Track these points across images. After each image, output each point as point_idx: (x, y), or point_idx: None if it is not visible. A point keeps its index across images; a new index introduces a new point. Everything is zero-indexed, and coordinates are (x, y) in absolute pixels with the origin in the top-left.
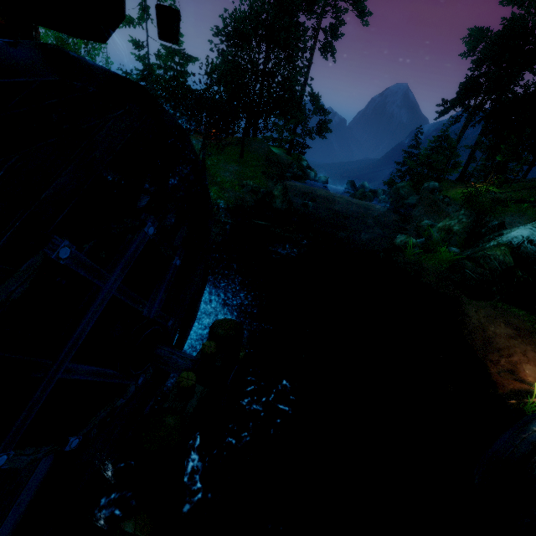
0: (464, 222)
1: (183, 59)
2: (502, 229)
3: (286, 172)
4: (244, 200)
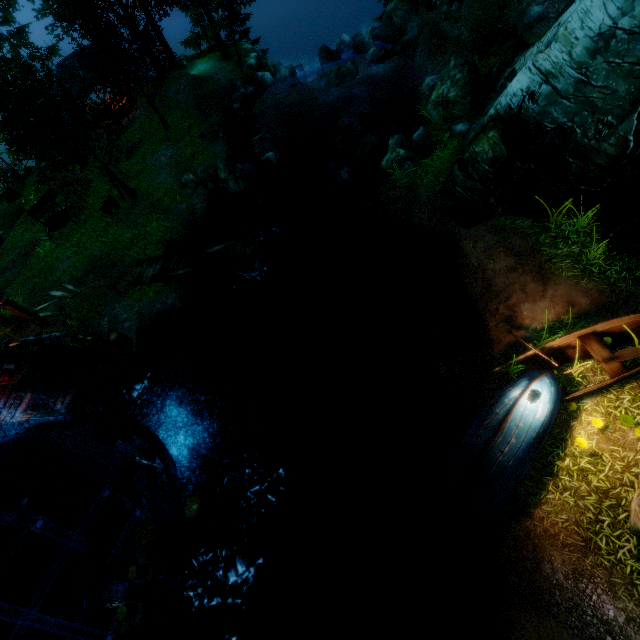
0: (459, 80)
1: (1, 11)
2: (519, 54)
3: (231, 103)
4: (193, 212)
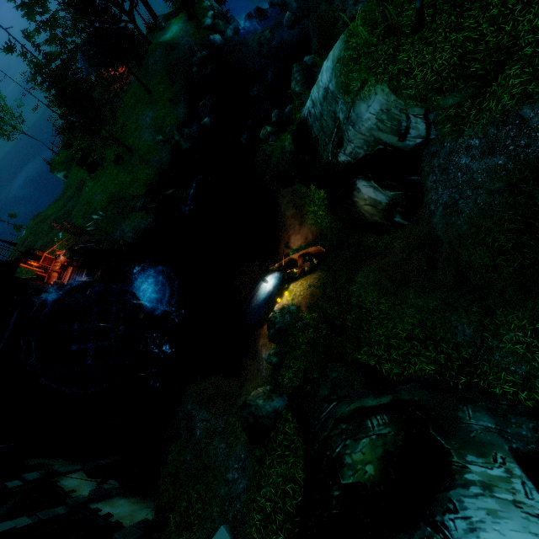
0: (299, 81)
1: (40, 6)
2: None
3: (191, 66)
4: (162, 164)
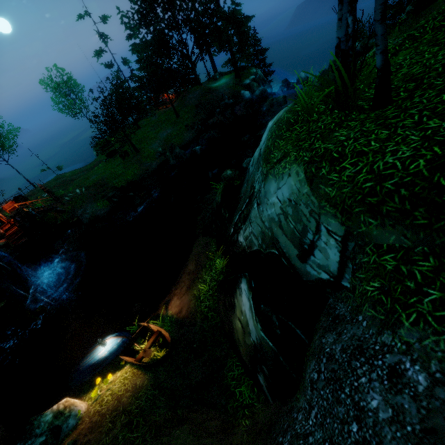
0: None
1: None
2: None
3: (217, 107)
4: (148, 169)
